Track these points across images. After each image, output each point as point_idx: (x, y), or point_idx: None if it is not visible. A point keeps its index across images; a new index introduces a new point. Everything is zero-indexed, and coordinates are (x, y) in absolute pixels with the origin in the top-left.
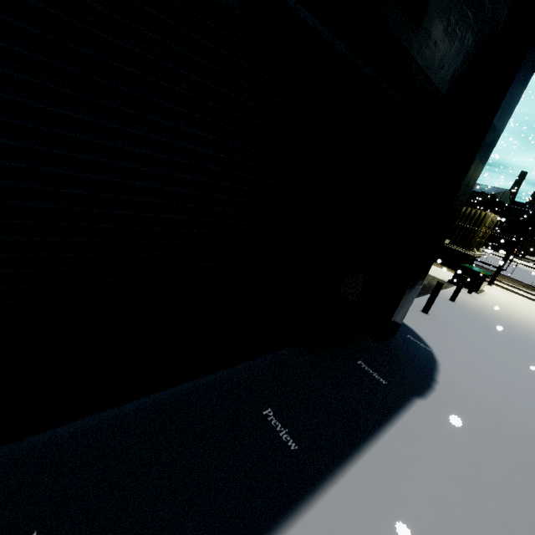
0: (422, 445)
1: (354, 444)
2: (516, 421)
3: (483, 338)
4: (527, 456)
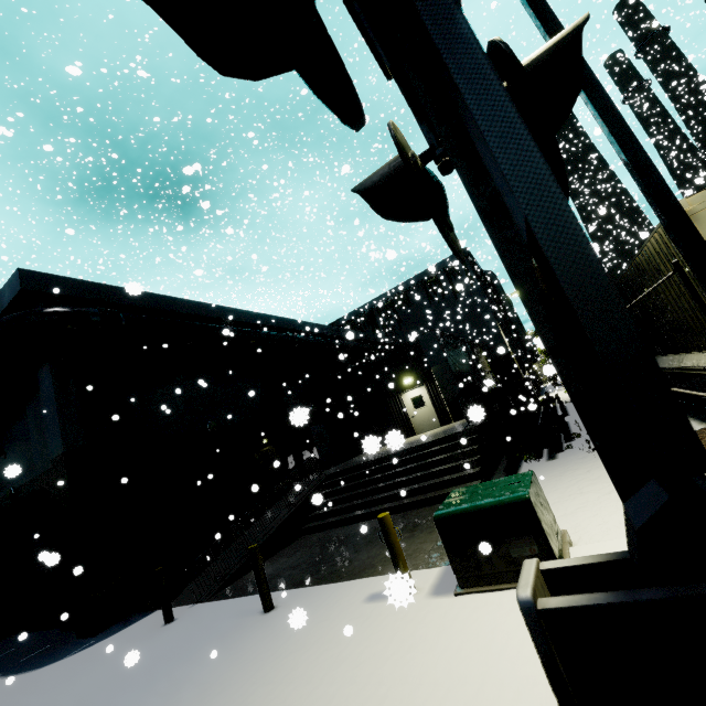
0: None
1: None
2: None
3: (100, 677)
4: None
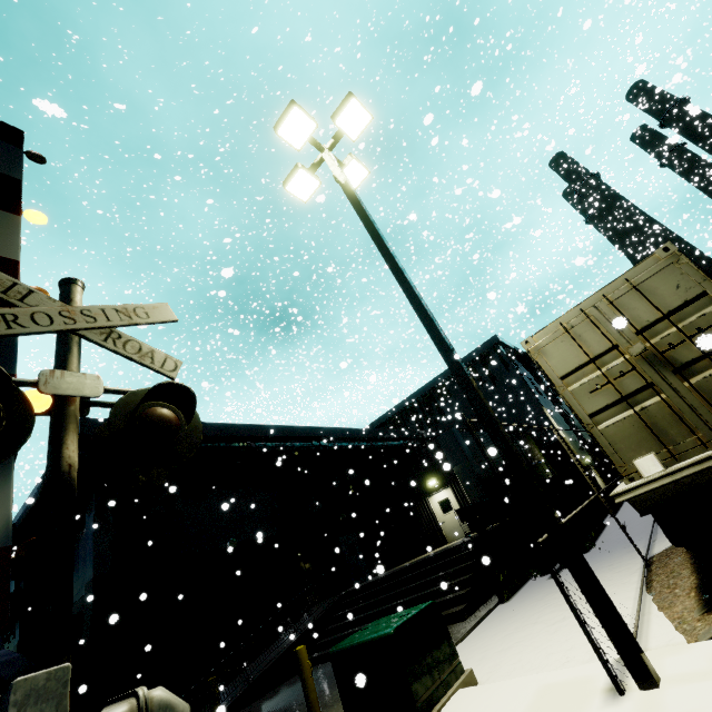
0: None
1: None
2: None
3: None
4: None
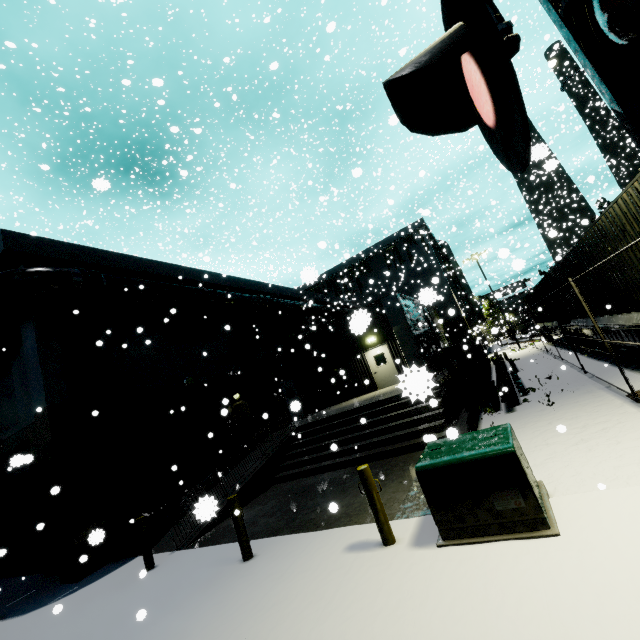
0: None
1: None
2: None
3: (83, 626)
4: None
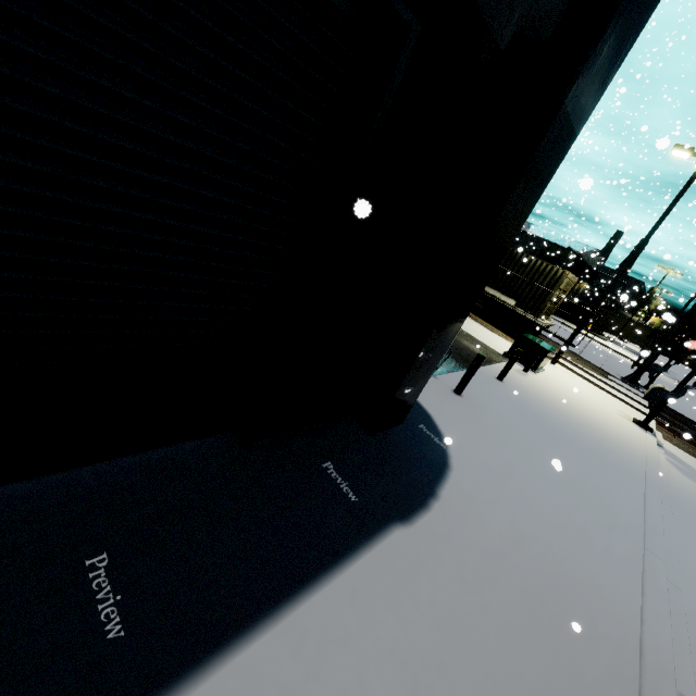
0: (374, 608)
1: (249, 617)
2: (530, 558)
3: (523, 434)
4: (529, 616)
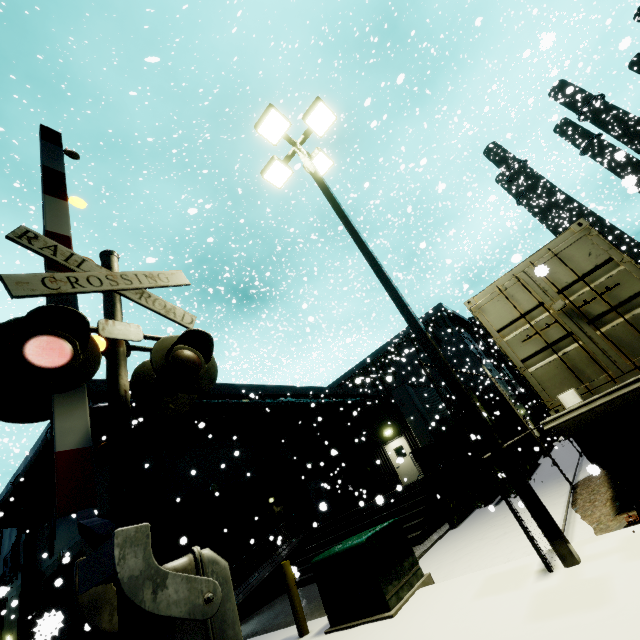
0: None
1: None
2: None
3: None
4: None
